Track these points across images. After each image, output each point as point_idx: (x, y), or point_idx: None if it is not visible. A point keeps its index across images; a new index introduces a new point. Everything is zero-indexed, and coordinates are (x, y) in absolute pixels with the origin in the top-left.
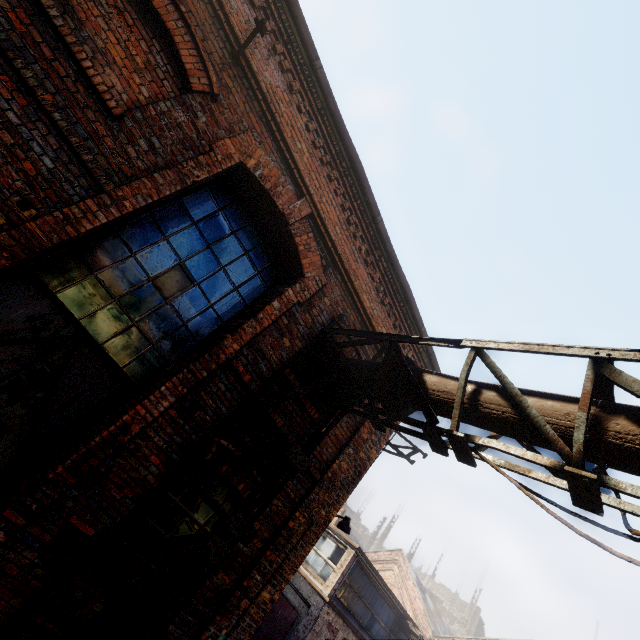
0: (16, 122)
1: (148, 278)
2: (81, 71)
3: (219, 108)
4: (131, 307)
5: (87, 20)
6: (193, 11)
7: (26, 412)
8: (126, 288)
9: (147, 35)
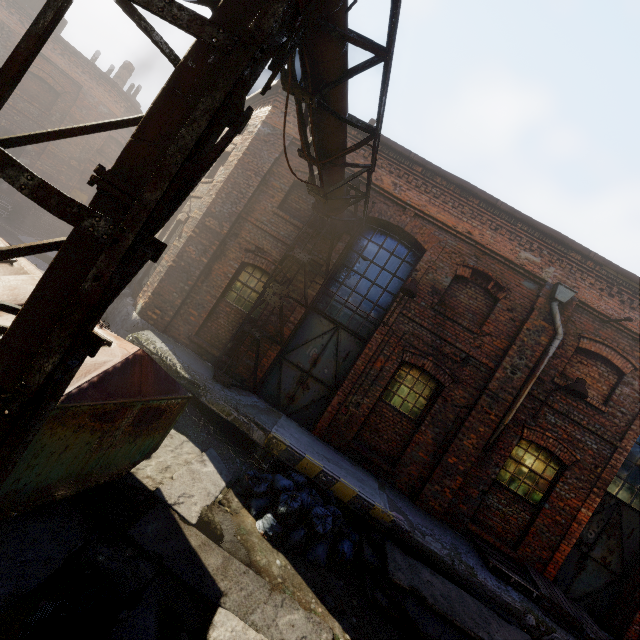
0: (579, 437)
1: (634, 464)
2: (585, 402)
3: (639, 371)
4: (633, 482)
5: (573, 376)
6: (607, 336)
7: (615, 542)
8: (626, 473)
9: (593, 362)
